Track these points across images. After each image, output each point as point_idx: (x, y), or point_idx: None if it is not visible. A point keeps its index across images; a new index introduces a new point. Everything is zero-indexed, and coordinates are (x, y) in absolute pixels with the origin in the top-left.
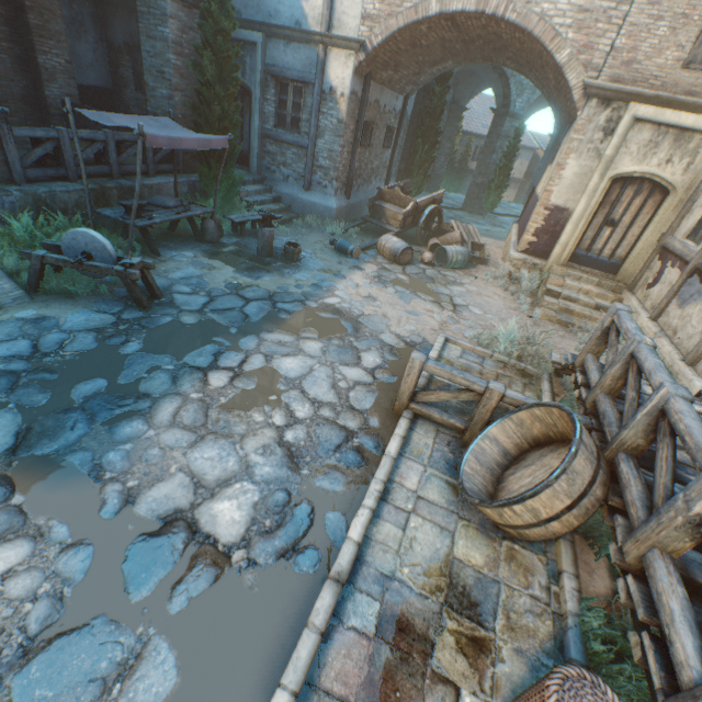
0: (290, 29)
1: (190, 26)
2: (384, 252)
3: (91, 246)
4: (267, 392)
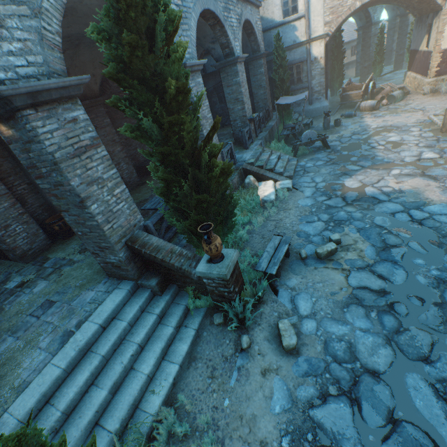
0: (292, 45)
1: (265, 65)
2: (365, 109)
3: (311, 135)
4: (398, 144)
